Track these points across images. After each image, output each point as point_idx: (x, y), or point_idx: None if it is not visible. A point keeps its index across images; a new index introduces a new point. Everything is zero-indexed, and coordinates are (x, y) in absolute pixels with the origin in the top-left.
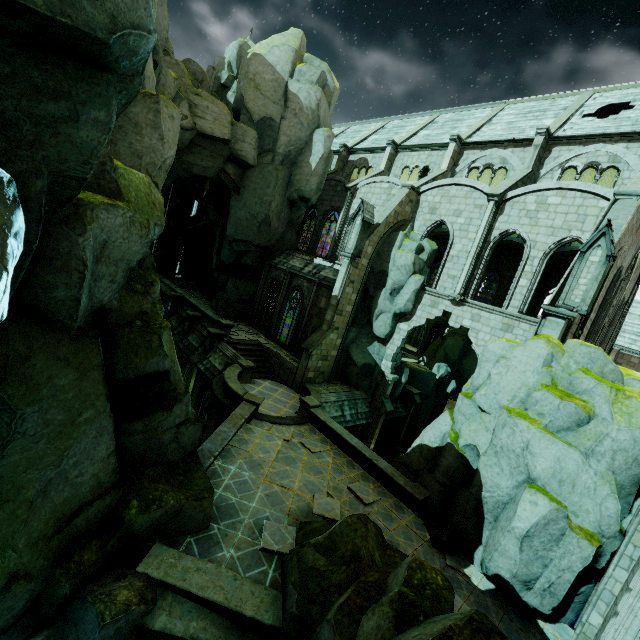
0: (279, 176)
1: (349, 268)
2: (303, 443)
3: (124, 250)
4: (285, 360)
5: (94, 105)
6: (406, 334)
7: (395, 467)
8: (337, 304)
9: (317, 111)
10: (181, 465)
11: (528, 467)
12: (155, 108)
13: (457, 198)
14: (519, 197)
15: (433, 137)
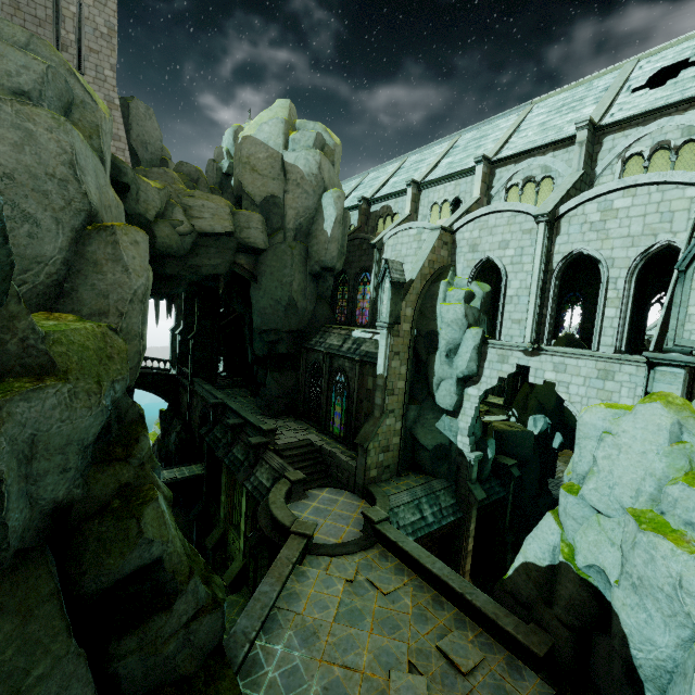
0: (294, 253)
1: (389, 339)
2: (371, 581)
3: (68, 432)
4: (341, 459)
5: None
6: (478, 400)
7: (498, 597)
8: (385, 384)
9: (320, 175)
10: (201, 674)
11: (691, 618)
12: (112, 240)
13: (499, 227)
14: (575, 209)
15: (457, 164)
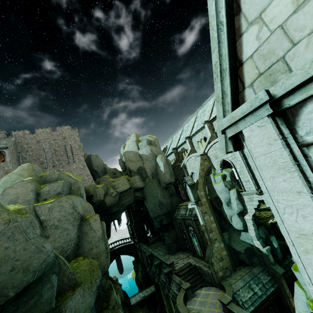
0: (154, 184)
1: (198, 208)
2: None
3: (85, 306)
4: (204, 270)
5: (45, 285)
6: (252, 221)
7: None
8: (206, 228)
9: (152, 153)
10: None
11: None
12: (88, 223)
13: None
14: None
15: (199, 124)
